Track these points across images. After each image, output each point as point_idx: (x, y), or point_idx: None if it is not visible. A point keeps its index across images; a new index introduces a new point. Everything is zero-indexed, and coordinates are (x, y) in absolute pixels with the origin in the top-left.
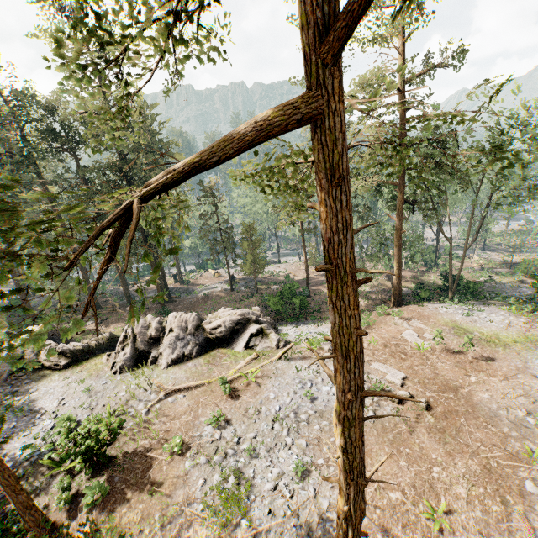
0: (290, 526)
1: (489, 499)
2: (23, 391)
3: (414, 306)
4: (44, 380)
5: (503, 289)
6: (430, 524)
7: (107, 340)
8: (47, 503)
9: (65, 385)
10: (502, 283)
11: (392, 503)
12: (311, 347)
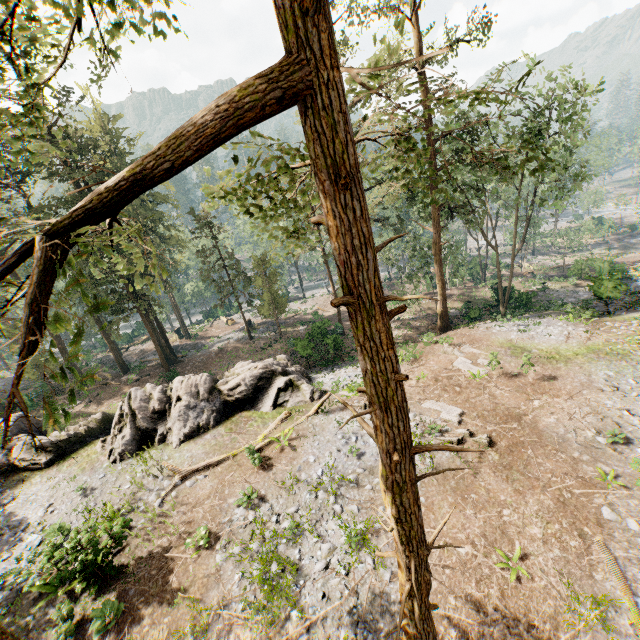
0: (349, 608)
1: (566, 535)
2: None
3: (464, 329)
4: (23, 485)
5: (559, 296)
6: (506, 576)
7: (99, 423)
8: (45, 639)
9: (50, 487)
10: (556, 290)
11: (462, 559)
12: (343, 401)
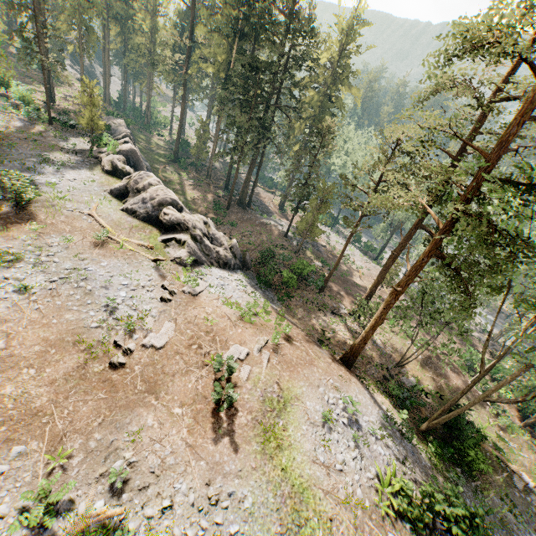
0: None
1: (0, 412)
2: (79, 165)
3: (342, 373)
4: (91, 169)
5: None
6: None
7: None
8: None
9: (89, 176)
10: None
11: None
12: None
